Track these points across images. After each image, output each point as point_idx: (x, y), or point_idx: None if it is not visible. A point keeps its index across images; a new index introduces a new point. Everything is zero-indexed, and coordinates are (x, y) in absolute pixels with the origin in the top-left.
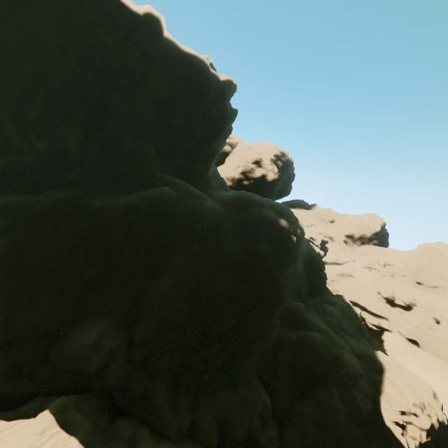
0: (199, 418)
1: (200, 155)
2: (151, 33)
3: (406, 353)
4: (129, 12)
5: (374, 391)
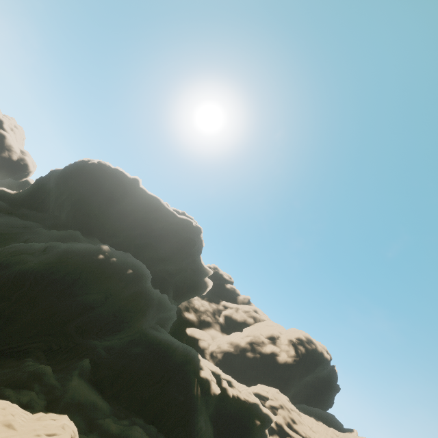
0: None
1: (133, 242)
2: (134, 185)
3: None
4: (127, 177)
5: None
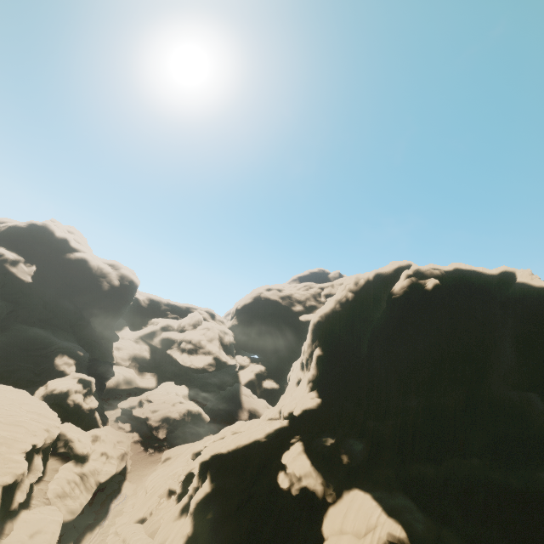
0: None
1: None
2: (505, 284)
3: None
4: (485, 276)
5: None
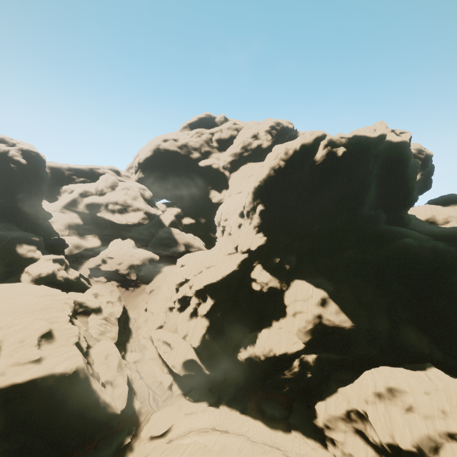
0: None
1: (405, 203)
2: (379, 143)
3: None
4: (370, 139)
5: None
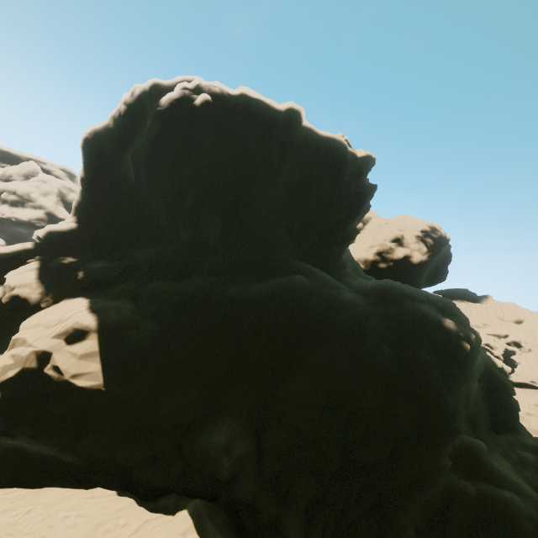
0: None
1: (334, 238)
2: (291, 125)
3: None
4: (273, 110)
5: None
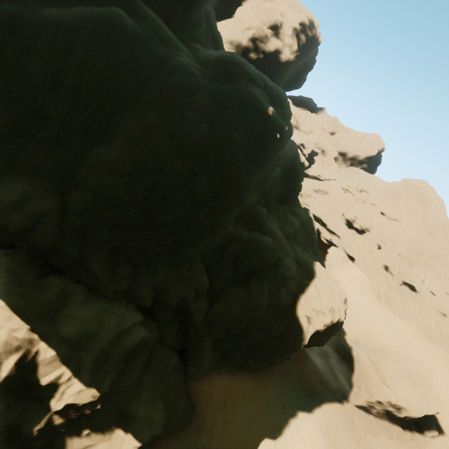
0: (137, 285)
1: None
2: None
3: (341, 265)
4: None
5: (298, 291)
